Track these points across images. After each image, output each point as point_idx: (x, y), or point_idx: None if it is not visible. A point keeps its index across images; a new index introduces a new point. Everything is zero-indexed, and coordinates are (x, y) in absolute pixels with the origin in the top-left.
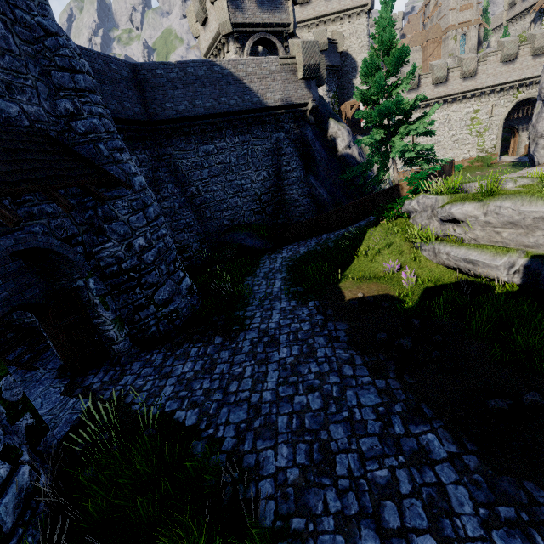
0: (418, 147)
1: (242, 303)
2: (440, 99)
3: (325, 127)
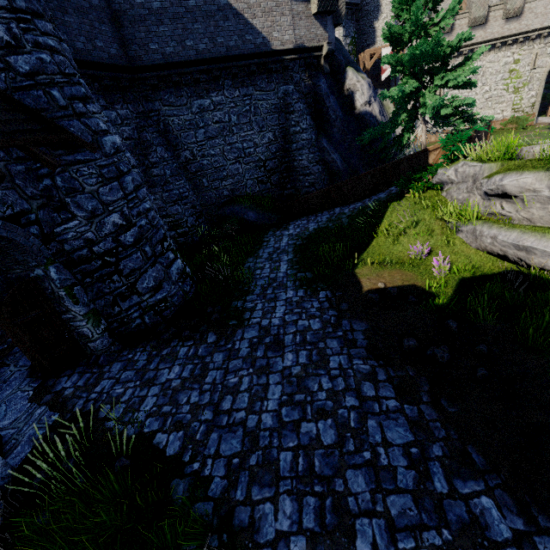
0: (456, 101)
1: (242, 291)
2: (476, 45)
3: (342, 79)
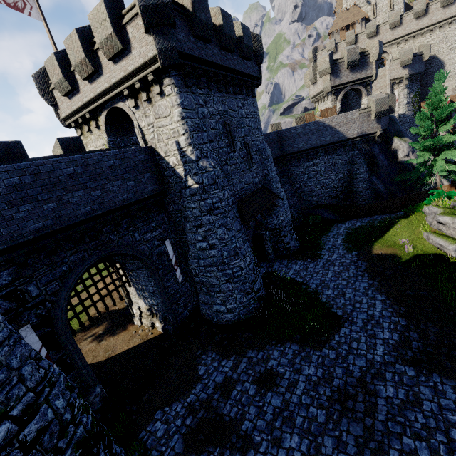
0: (451, 168)
1: (320, 248)
2: None
3: (390, 142)
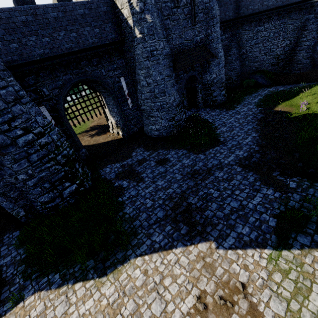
0: None
1: (238, 103)
2: None
3: None
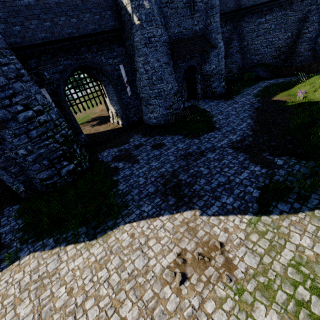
0: None
1: (237, 94)
2: None
3: None
